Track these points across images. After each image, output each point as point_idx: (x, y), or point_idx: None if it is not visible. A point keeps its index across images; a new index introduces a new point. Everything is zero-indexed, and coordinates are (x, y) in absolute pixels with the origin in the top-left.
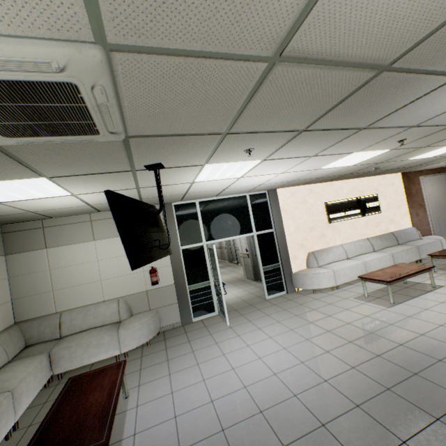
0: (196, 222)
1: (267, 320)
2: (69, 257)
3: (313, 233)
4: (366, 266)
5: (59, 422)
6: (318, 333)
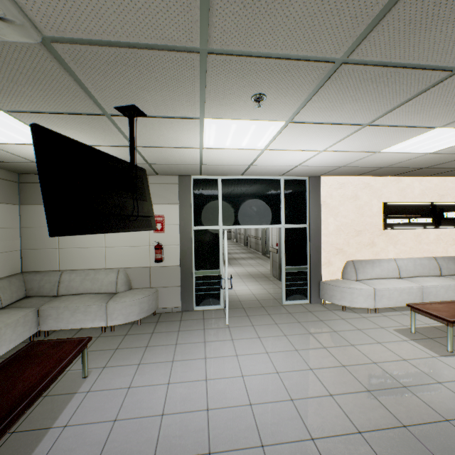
0: (215, 202)
1: (273, 330)
2: None
3: (358, 238)
4: (423, 292)
5: None
6: (329, 365)
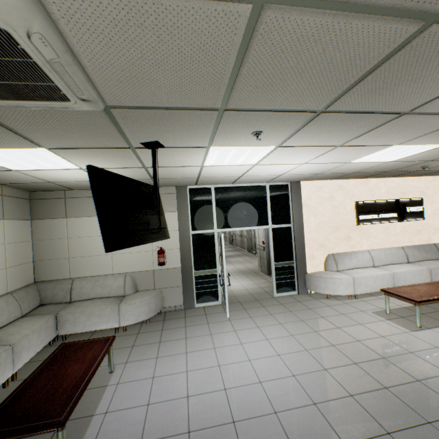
0: (210, 208)
1: (269, 320)
2: (85, 228)
3: (336, 234)
4: (394, 278)
5: (35, 387)
6: (321, 345)
